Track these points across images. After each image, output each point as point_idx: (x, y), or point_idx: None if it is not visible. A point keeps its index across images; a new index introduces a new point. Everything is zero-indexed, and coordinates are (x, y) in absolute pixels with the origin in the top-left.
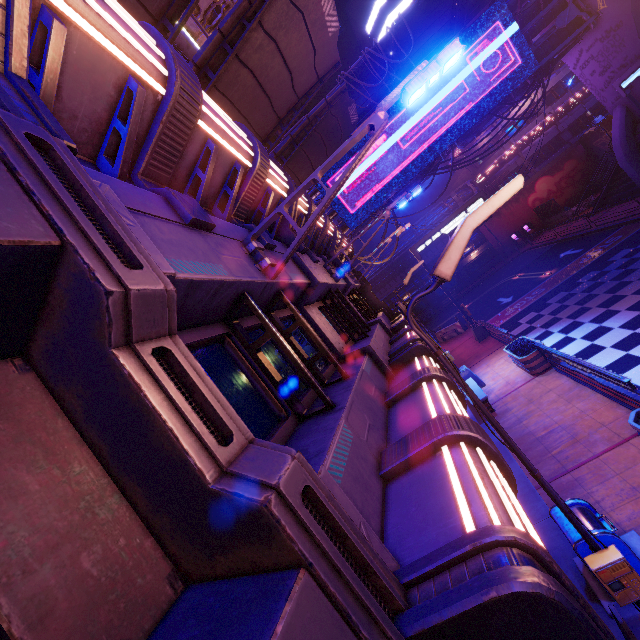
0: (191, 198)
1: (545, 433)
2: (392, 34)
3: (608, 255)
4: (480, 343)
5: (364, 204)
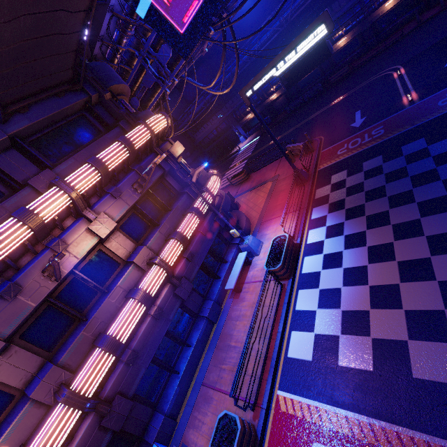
0: None
1: (233, 345)
2: None
3: None
4: (296, 188)
5: (190, 24)
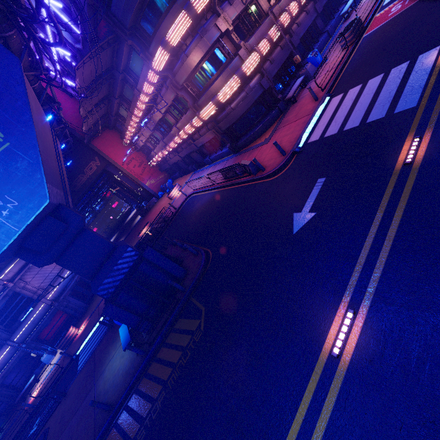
0: None
1: None
2: None
3: None
4: None
5: None
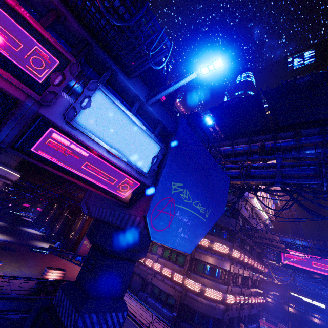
0: (238, 264)
1: None
2: (321, 244)
3: None
4: None
5: (286, 263)
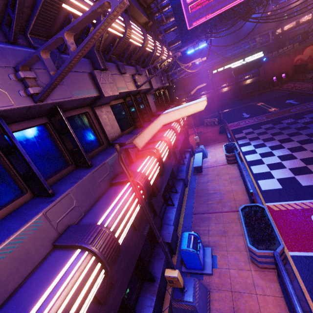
0: None
1: (212, 192)
2: None
3: (305, 113)
4: (219, 134)
5: (195, 27)
